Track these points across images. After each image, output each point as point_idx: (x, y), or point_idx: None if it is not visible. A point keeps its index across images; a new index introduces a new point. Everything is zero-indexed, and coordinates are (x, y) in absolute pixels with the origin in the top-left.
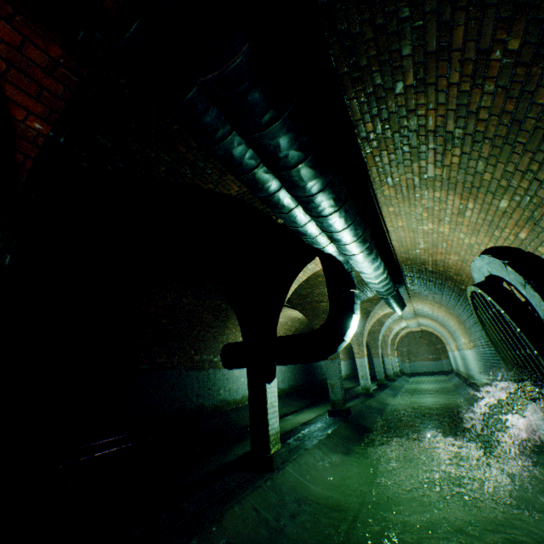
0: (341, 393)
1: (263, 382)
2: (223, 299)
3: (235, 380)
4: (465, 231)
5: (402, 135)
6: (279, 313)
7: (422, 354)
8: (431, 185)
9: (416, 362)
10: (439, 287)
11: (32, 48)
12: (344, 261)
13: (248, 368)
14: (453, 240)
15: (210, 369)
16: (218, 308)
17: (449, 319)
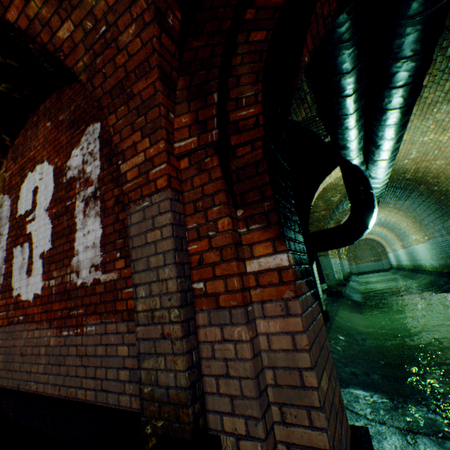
0: (335, 280)
1: (310, 263)
2: None
3: None
4: None
5: None
6: (308, 215)
7: (366, 258)
8: None
9: (361, 264)
10: (407, 193)
11: (326, 5)
12: (364, 170)
13: None
14: (448, 146)
15: None
16: None
17: (402, 222)
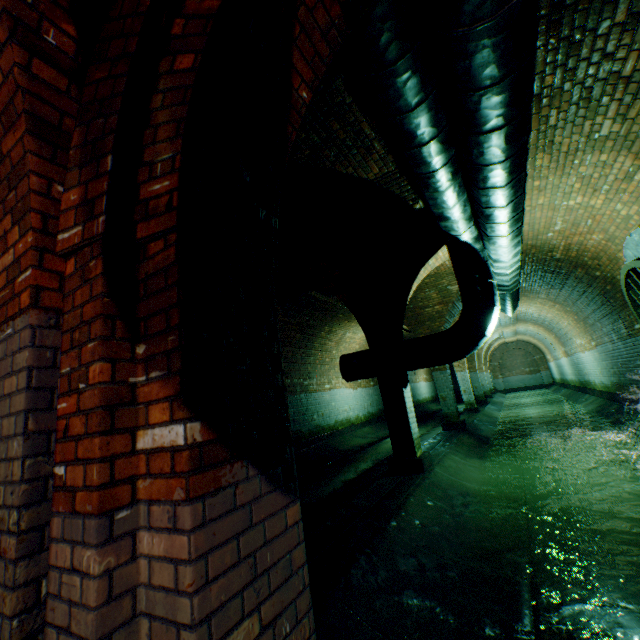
0: (454, 406)
1: (399, 387)
2: (312, 314)
3: (327, 404)
4: (625, 200)
5: (585, 87)
6: (402, 315)
7: (518, 368)
8: (599, 147)
9: (510, 377)
10: (561, 279)
11: (320, 9)
12: (480, 249)
13: (379, 375)
14: (604, 214)
15: (301, 393)
16: (306, 326)
17: (561, 319)
